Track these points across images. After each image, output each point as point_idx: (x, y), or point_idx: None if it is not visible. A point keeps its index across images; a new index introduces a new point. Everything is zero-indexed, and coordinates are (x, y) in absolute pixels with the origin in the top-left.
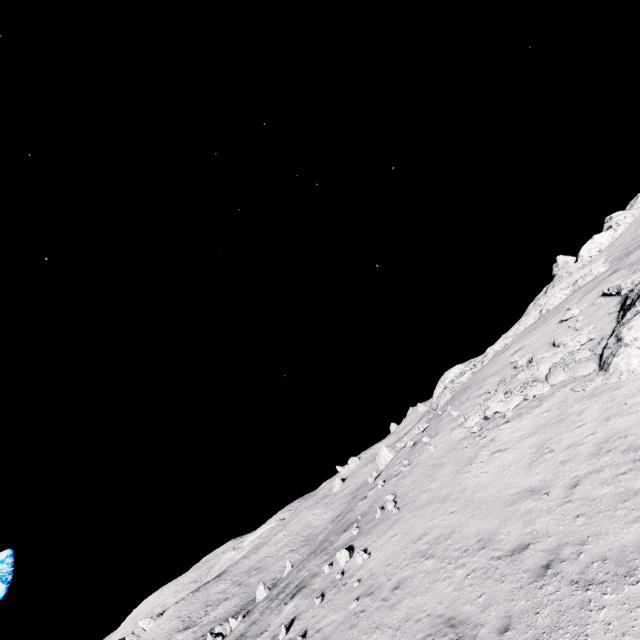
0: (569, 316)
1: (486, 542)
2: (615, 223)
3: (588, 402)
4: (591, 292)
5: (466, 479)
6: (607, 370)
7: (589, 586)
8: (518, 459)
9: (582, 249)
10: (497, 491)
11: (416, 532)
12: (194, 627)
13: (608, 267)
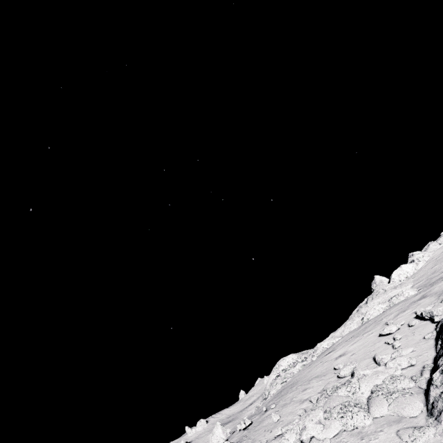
0: (387, 331)
1: None
2: (416, 258)
3: None
4: (405, 311)
5: None
6: (439, 420)
7: None
8: None
9: (393, 273)
10: None
11: None
12: None
13: (416, 291)
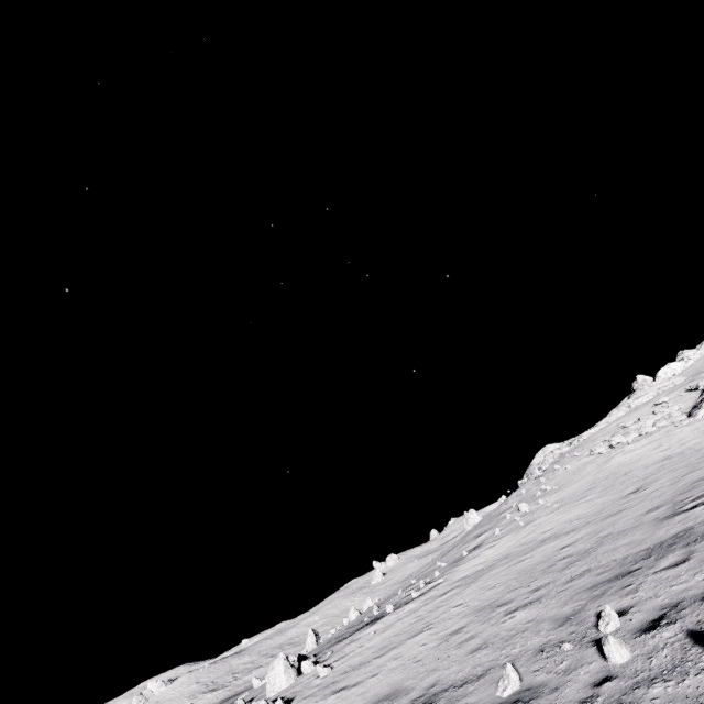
0: (661, 401)
1: (641, 466)
2: (686, 357)
3: (685, 427)
4: (674, 391)
5: (610, 464)
6: (695, 415)
7: (700, 450)
8: (646, 450)
9: (660, 371)
10: (637, 459)
11: (584, 483)
12: (225, 688)
13: (685, 380)
